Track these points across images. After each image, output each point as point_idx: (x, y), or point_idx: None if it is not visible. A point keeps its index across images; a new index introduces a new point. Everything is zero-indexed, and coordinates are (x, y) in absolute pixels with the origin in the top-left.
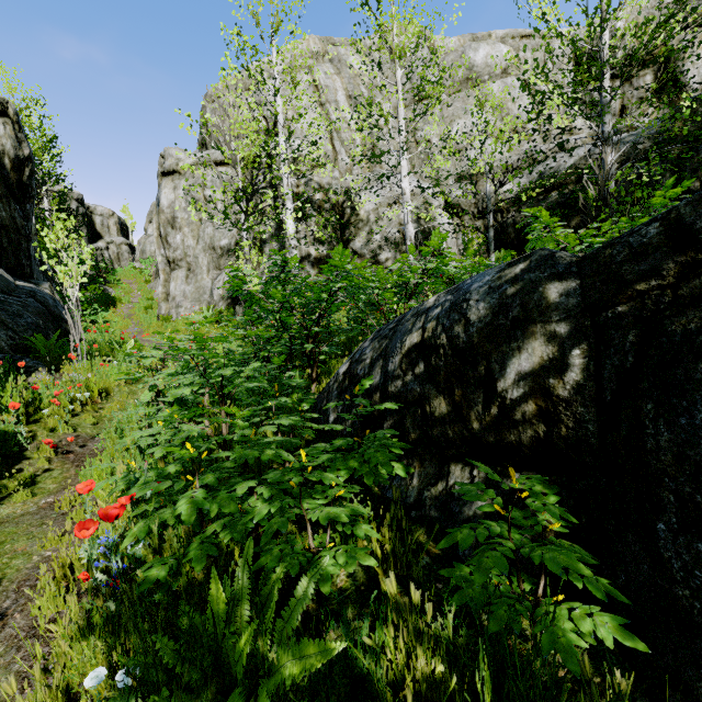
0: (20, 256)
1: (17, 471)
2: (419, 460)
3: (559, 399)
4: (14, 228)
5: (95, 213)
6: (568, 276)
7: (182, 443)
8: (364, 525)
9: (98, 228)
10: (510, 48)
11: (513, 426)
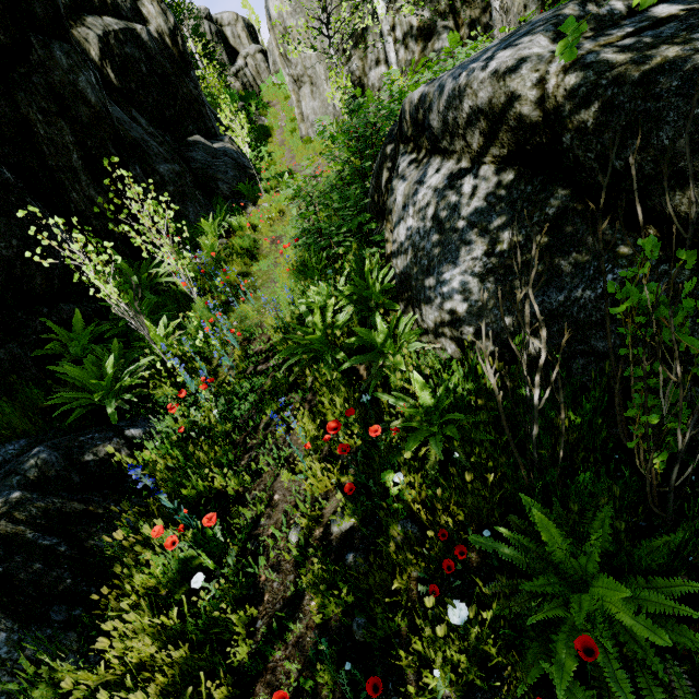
0: (205, 121)
1: (259, 253)
2: (380, 221)
3: None
4: (194, 100)
5: (224, 24)
6: (393, 142)
7: None
8: (347, 242)
9: (231, 43)
10: None
11: (385, 203)
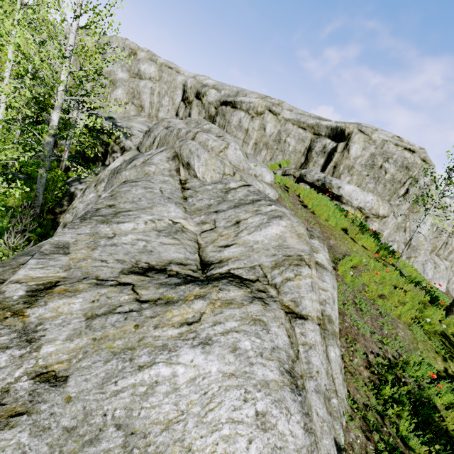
0: None
1: None
2: None
3: None
4: None
5: None
6: None
7: None
8: None
9: None
10: (156, 70)
11: None
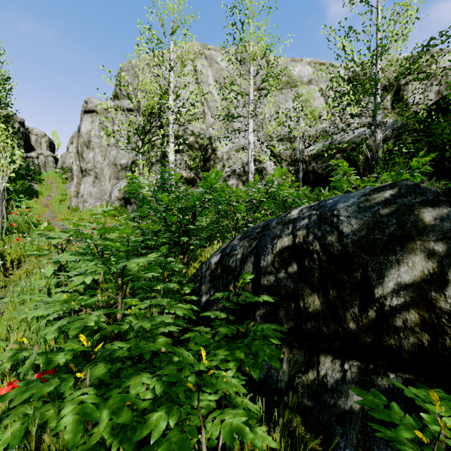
0: None
1: None
2: (288, 346)
3: (442, 312)
4: None
5: (32, 133)
6: (439, 203)
7: (75, 310)
8: (259, 429)
9: (32, 143)
10: (313, 69)
11: (394, 331)
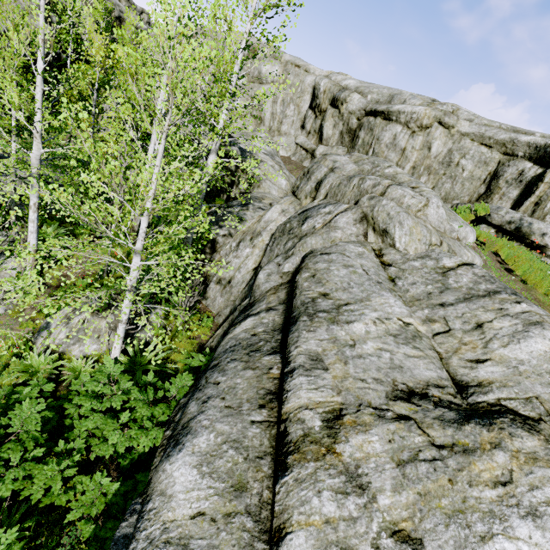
0: None
1: None
2: None
3: None
4: None
5: None
6: None
7: None
8: None
9: None
10: (280, 71)
11: None
